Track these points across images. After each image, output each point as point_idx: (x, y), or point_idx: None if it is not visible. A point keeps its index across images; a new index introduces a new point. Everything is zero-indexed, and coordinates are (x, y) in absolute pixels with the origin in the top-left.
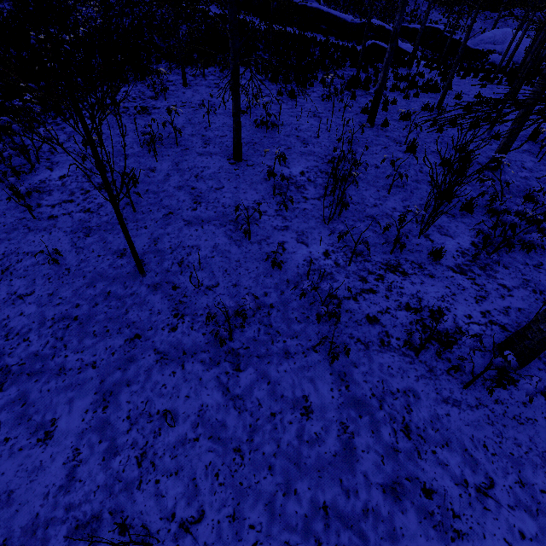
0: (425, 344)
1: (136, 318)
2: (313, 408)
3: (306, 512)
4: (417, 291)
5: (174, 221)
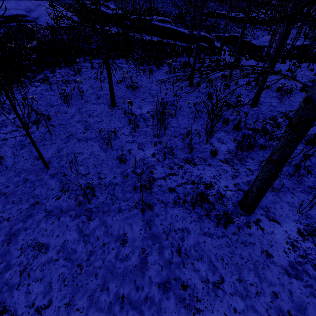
0: (194, 202)
1: (38, 193)
2: (128, 240)
3: (111, 300)
4: (200, 173)
5: (72, 139)
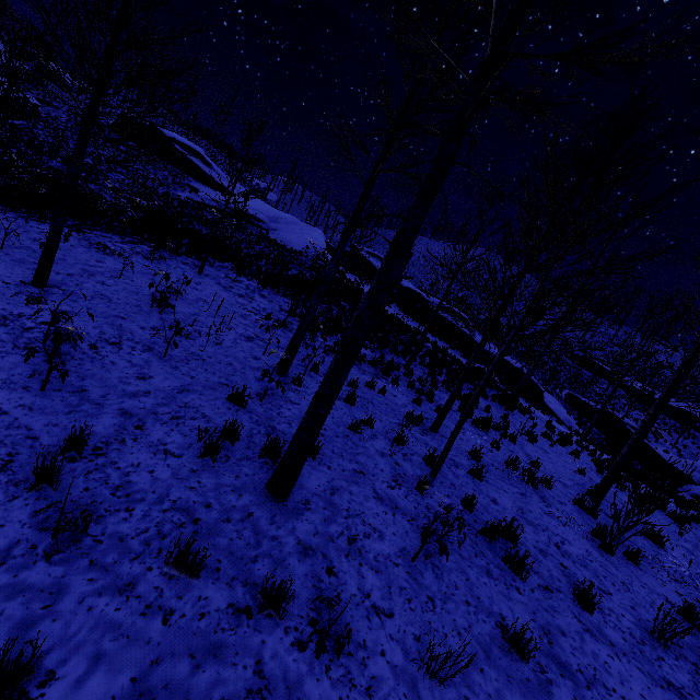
0: None
1: None
2: None
3: None
4: None
5: None
